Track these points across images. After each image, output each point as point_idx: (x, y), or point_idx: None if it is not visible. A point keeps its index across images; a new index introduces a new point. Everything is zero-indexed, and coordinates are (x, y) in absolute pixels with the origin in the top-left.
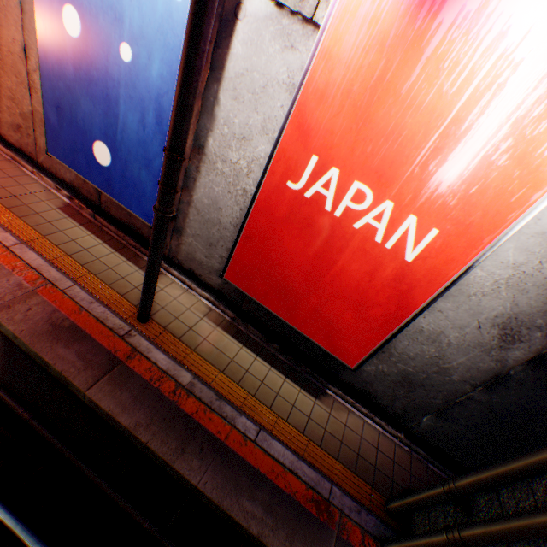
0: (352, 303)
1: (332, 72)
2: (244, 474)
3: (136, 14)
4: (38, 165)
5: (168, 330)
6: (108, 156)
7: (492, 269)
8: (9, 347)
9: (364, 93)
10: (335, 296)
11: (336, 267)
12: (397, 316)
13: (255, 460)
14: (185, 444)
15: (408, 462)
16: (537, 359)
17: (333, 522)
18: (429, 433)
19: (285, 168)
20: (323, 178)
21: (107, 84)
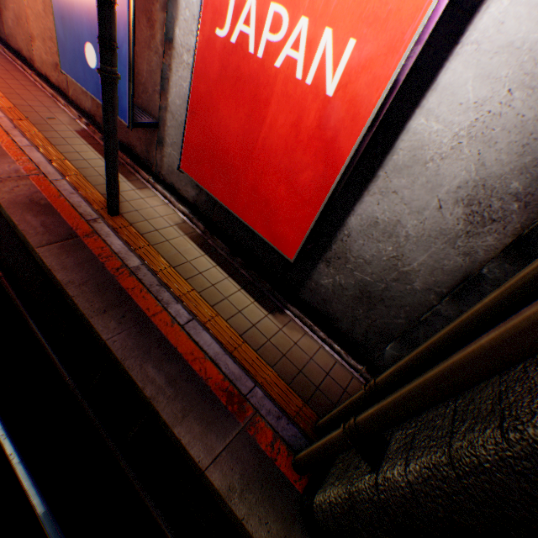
0: (284, 172)
1: None
2: (158, 347)
3: None
4: (70, 100)
5: (134, 226)
6: (95, 57)
7: (450, 117)
8: (0, 219)
9: None
10: (268, 166)
11: (266, 128)
12: (327, 179)
13: (176, 340)
14: (109, 308)
15: None
16: (516, 246)
17: (243, 417)
18: None
19: (213, 14)
20: (244, 12)
21: None
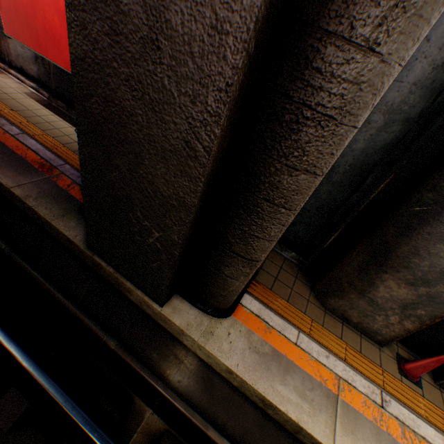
0: (54, 6)
1: None
2: None
3: None
4: None
5: None
6: None
7: None
8: None
9: None
10: (45, 5)
11: None
12: None
13: (6, 141)
14: None
15: None
16: None
17: (51, 174)
18: None
19: None
20: None
21: None
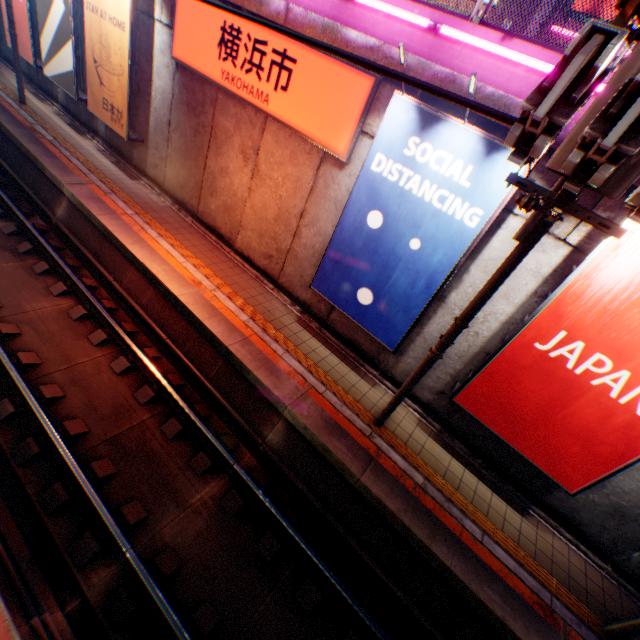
0: (579, 438)
1: (588, 286)
2: (479, 567)
3: (432, 226)
4: (275, 283)
5: (395, 435)
6: (369, 299)
7: None
8: (290, 434)
9: (613, 302)
10: (563, 430)
11: (568, 409)
12: (623, 455)
13: (484, 557)
14: (433, 532)
15: (616, 595)
16: None
17: (558, 626)
18: (639, 570)
19: (534, 334)
20: (568, 346)
21: (389, 257)
